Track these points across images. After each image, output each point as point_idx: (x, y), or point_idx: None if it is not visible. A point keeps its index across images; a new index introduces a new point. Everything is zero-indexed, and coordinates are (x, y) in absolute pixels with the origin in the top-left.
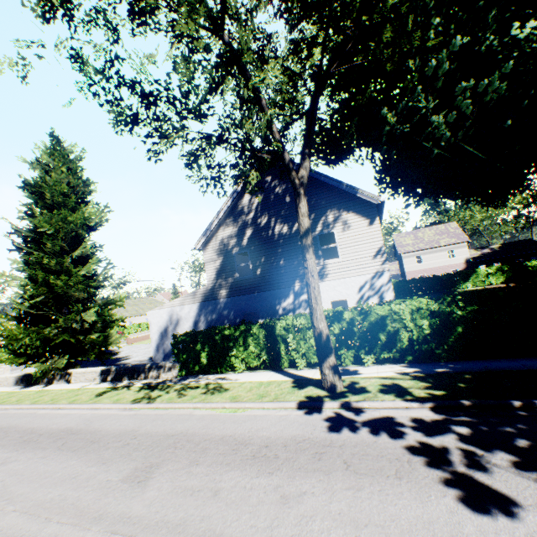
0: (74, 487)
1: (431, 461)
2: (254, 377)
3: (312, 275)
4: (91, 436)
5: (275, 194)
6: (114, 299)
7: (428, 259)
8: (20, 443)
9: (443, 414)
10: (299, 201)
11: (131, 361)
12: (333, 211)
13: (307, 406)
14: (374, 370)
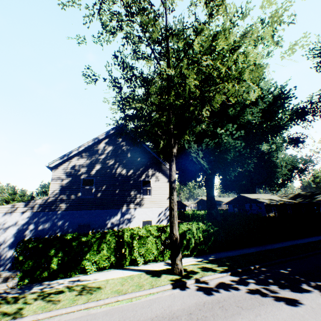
0: None
1: (261, 295)
2: (111, 275)
3: (175, 204)
4: None
5: (122, 149)
6: None
7: None
8: None
9: (237, 276)
10: (173, 164)
11: None
12: (152, 170)
13: (178, 285)
14: (183, 261)
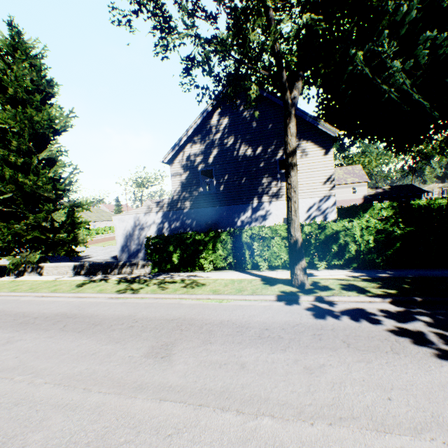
0: (98, 362)
1: (415, 341)
2: (224, 276)
3: (294, 191)
4: (91, 320)
5: (243, 118)
6: (81, 203)
7: (336, 193)
8: (17, 325)
9: (402, 307)
10: (290, 122)
11: (94, 259)
12: None
13: (285, 299)
14: (327, 273)
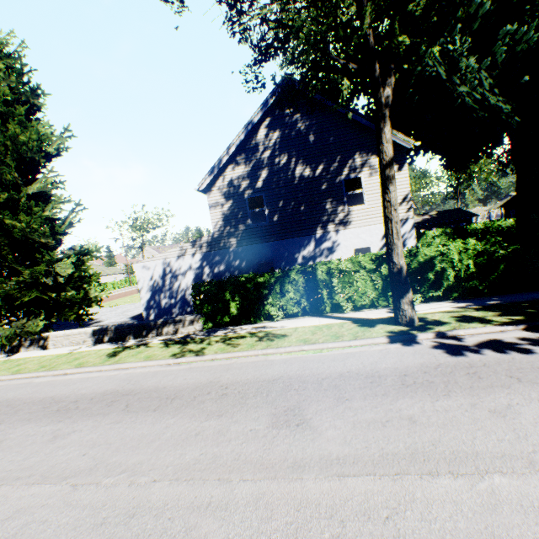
0: (213, 444)
1: None
2: (302, 323)
3: (395, 209)
4: (160, 394)
5: (297, 130)
6: (88, 250)
7: None
8: (54, 414)
9: None
10: (384, 125)
11: (107, 323)
12: (361, 155)
13: (399, 340)
14: (427, 307)
